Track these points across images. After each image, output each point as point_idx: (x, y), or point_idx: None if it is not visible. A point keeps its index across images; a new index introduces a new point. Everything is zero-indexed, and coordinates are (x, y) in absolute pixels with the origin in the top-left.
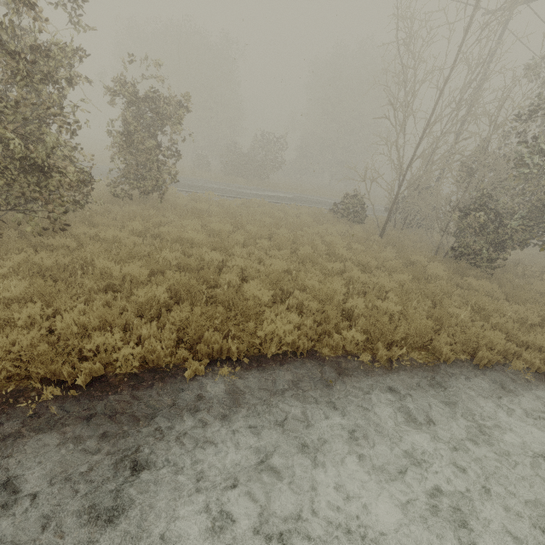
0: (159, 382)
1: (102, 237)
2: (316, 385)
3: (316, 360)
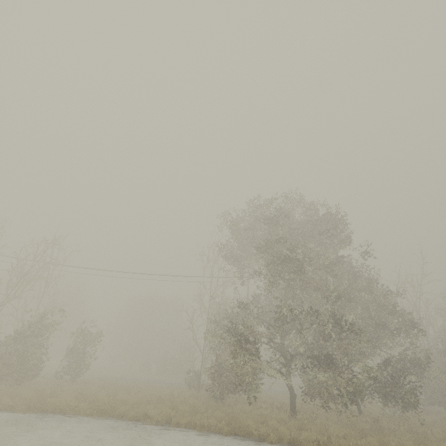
0: (9, 411)
1: (32, 387)
2: (54, 416)
3: (64, 414)
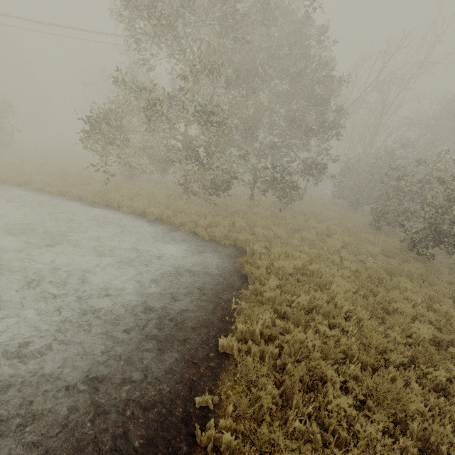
0: None
1: None
2: None
3: None
